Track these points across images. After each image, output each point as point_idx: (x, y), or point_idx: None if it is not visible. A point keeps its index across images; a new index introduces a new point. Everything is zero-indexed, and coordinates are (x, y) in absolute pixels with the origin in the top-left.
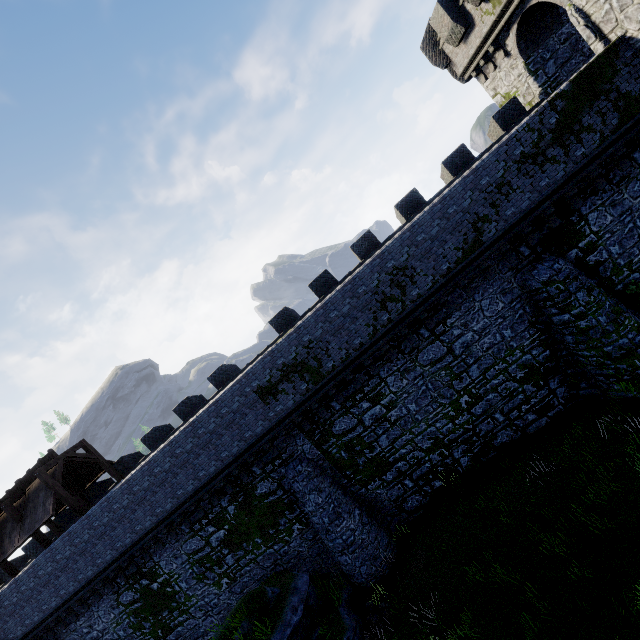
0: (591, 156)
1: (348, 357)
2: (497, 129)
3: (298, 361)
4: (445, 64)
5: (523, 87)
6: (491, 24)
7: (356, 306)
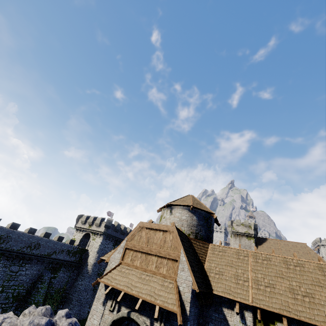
0: (72, 261)
1: (8, 248)
2: (69, 242)
3: (1, 236)
4: (77, 222)
5: (77, 240)
6: (86, 228)
7: (26, 241)
